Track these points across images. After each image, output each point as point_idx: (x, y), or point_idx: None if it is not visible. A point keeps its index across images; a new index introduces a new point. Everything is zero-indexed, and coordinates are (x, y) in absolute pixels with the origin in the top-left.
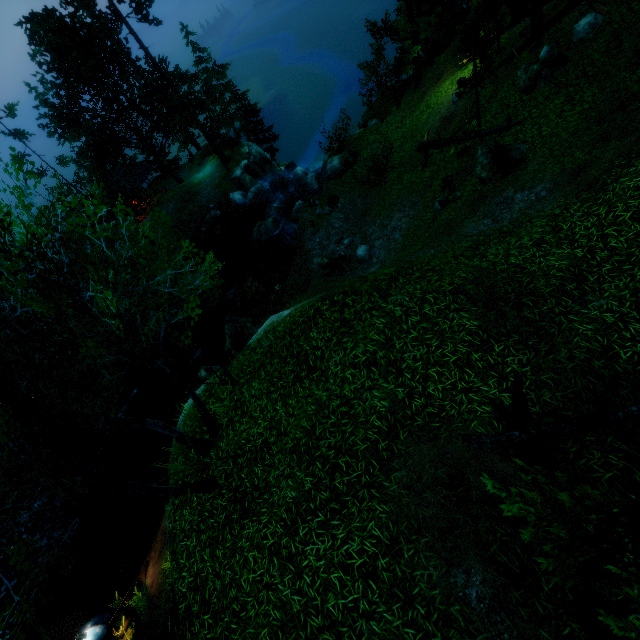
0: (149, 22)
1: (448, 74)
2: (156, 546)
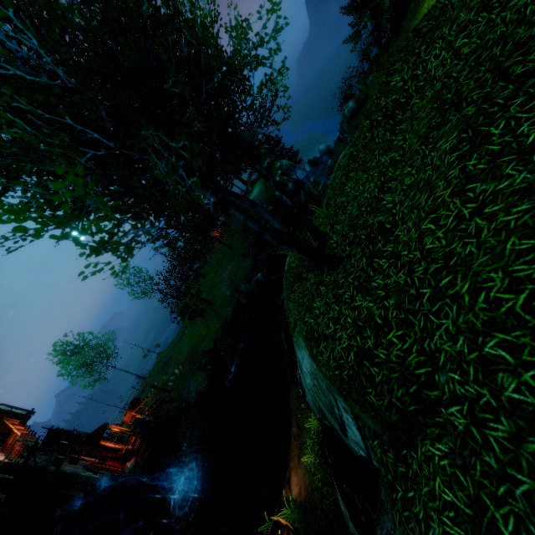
0: None
1: (423, 2)
2: (292, 454)
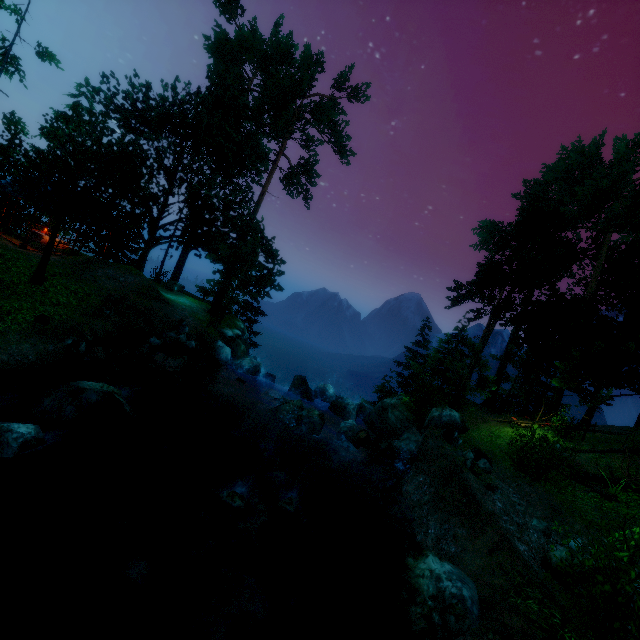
0: (285, 188)
1: (498, 423)
2: None
